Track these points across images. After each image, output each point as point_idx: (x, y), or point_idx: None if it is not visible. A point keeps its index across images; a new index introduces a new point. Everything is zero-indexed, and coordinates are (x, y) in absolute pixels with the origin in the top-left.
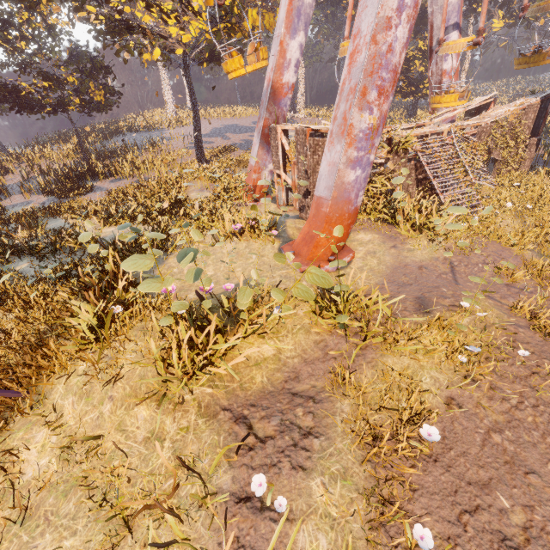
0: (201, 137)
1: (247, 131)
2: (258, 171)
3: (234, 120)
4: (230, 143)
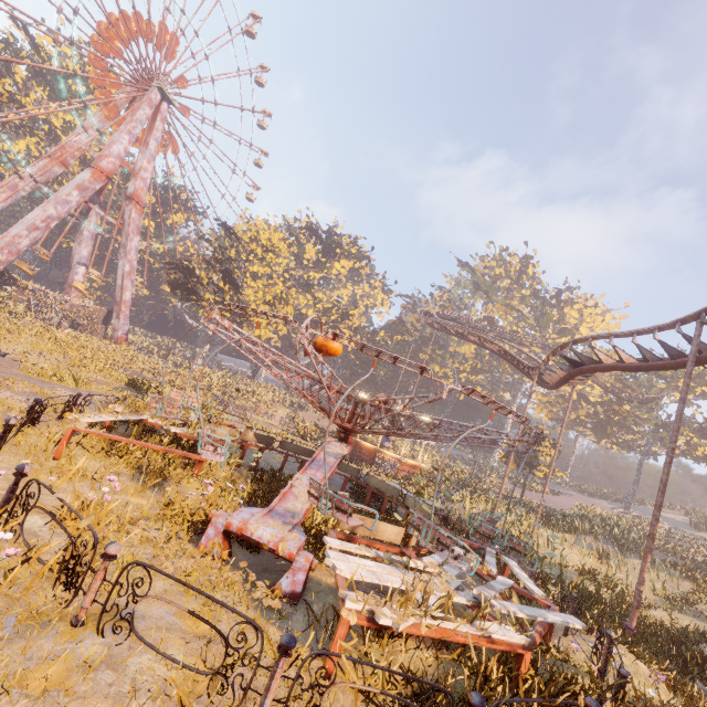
0: None
1: None
2: None
3: None
4: None
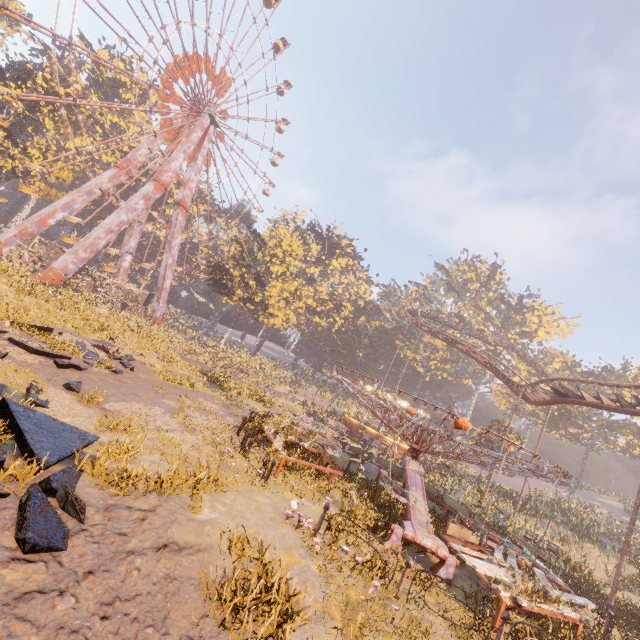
0: None
1: None
2: (4, 245)
3: None
4: None
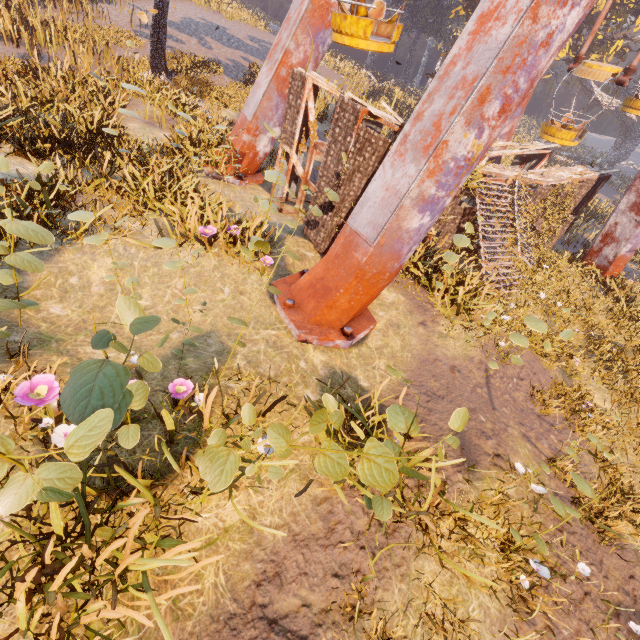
0: (165, 27)
1: (239, 46)
2: (253, 132)
3: (221, 19)
4: (211, 56)
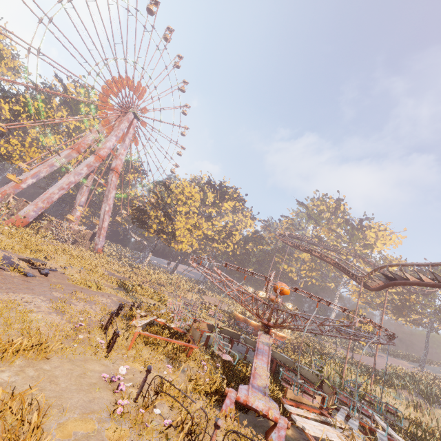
0: None
1: None
2: None
3: None
4: None
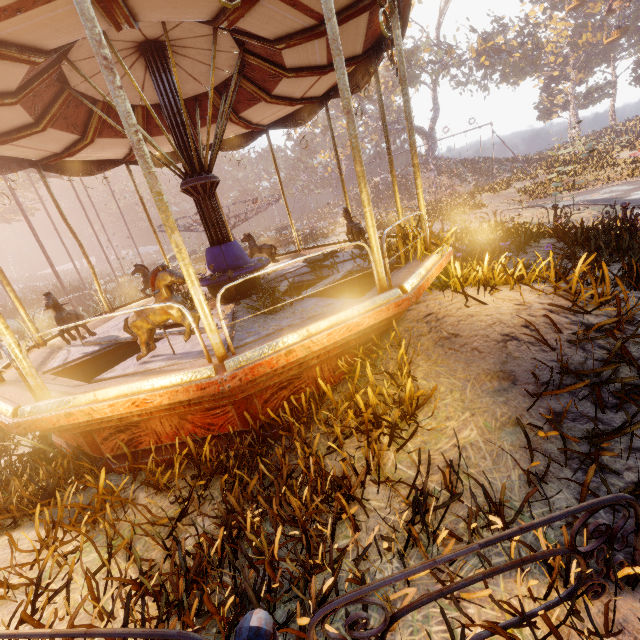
0: None
1: None
2: None
3: None
4: None
